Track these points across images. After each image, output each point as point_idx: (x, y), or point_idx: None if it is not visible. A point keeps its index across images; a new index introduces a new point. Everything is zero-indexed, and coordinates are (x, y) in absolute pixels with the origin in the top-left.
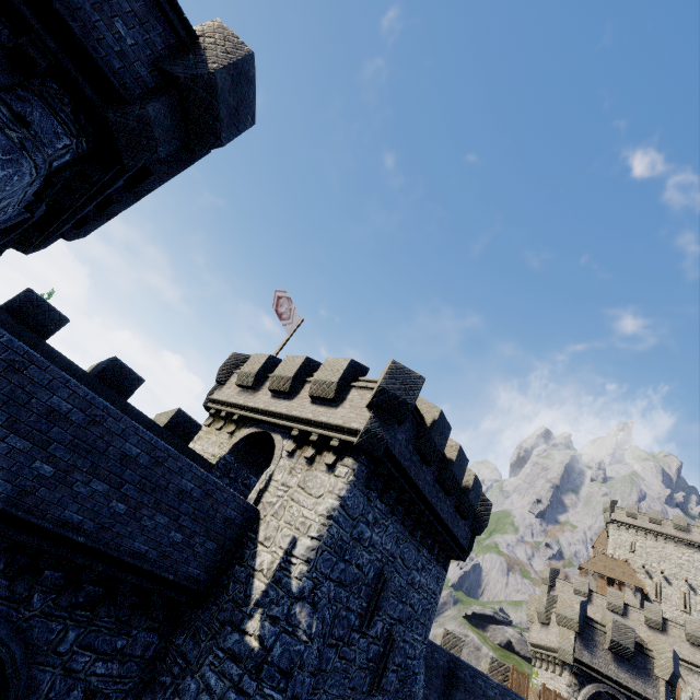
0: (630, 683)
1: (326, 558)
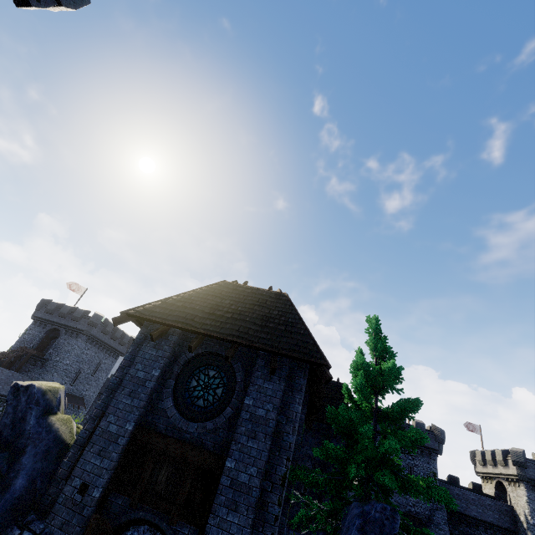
0: None
1: (534, 513)
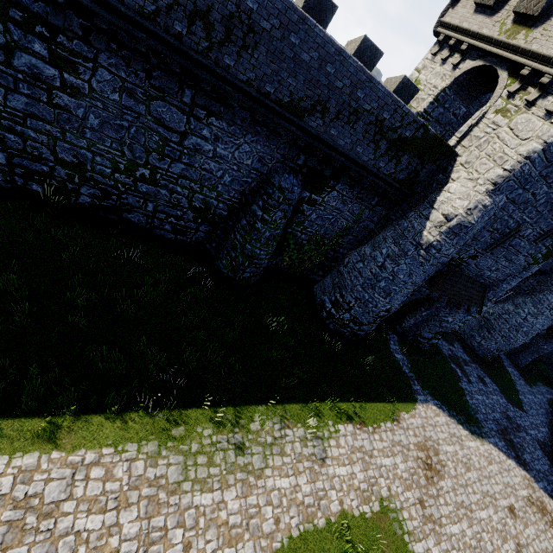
0: None
1: None
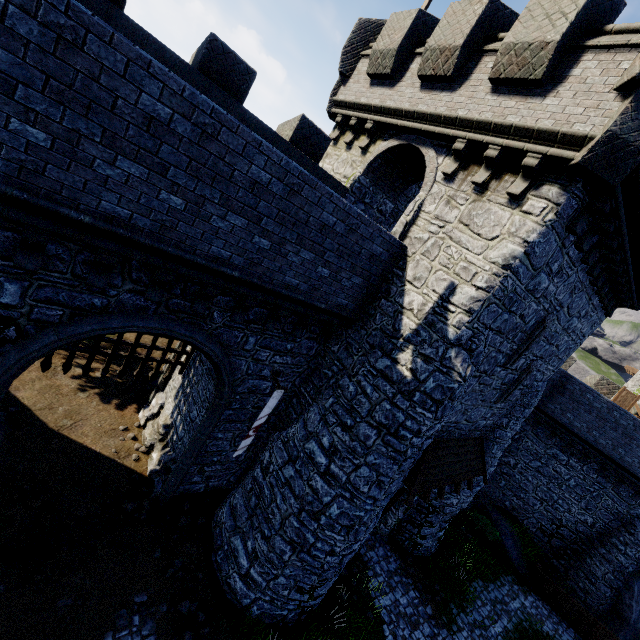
0: None
1: (491, 310)
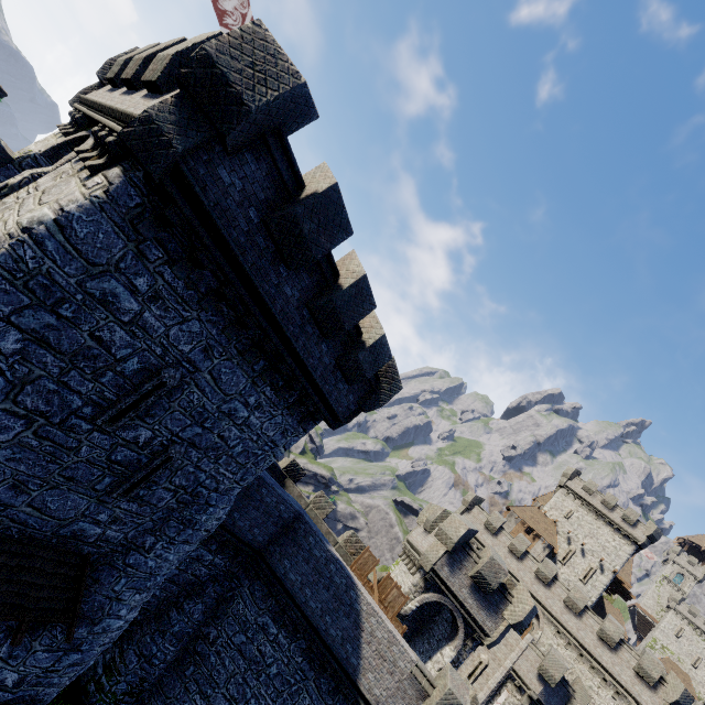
0: (474, 609)
1: None
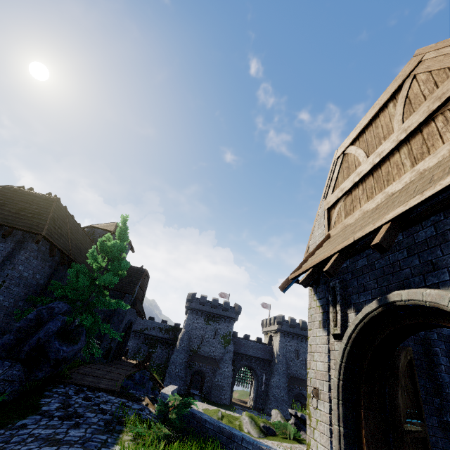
0: None
1: (281, 349)
